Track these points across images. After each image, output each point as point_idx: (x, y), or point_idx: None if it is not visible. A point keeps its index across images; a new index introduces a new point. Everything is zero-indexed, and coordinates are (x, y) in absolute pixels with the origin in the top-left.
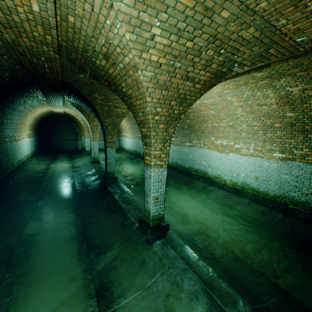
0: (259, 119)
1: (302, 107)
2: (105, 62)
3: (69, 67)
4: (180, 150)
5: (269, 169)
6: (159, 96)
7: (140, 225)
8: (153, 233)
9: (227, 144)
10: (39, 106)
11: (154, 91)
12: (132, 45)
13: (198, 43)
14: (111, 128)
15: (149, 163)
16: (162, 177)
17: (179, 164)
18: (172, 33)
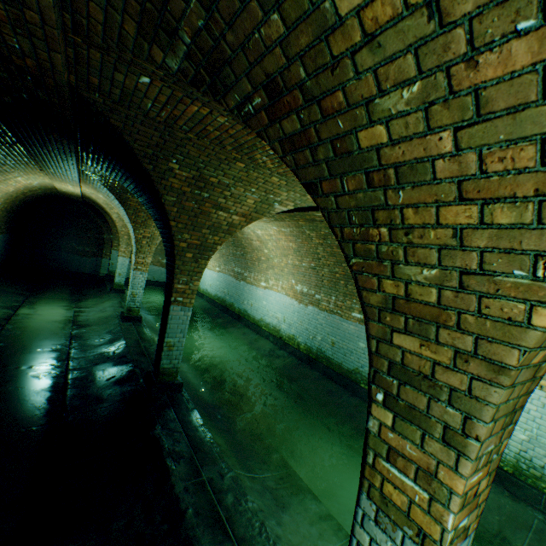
0: None
1: None
2: None
3: (98, 0)
4: (334, 325)
5: None
6: None
7: None
8: None
9: None
10: (16, 168)
11: None
12: None
13: None
14: (193, 256)
15: (418, 518)
16: None
17: (327, 355)
18: None
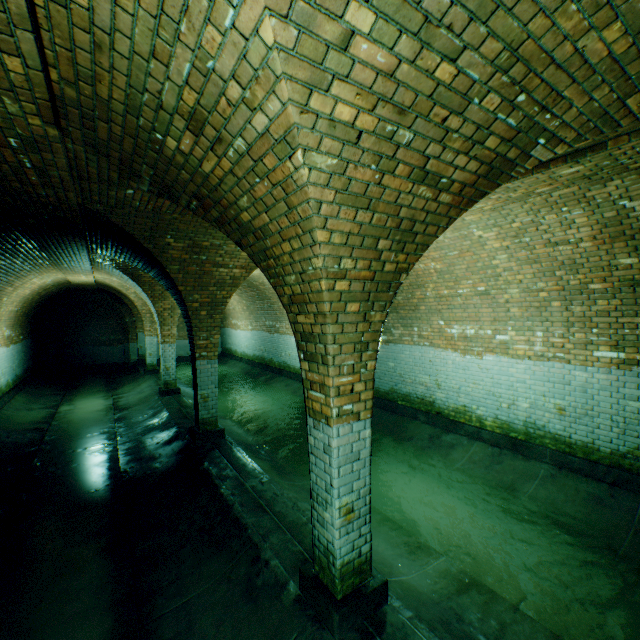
0: (551, 275)
1: None
2: (190, 139)
3: (93, 166)
4: None
5: (589, 388)
6: (348, 226)
7: (303, 590)
8: (347, 622)
9: (478, 334)
10: (32, 271)
11: (336, 214)
12: (283, 64)
13: (468, 70)
14: (207, 313)
15: (324, 411)
16: (360, 447)
17: None
18: (406, 29)
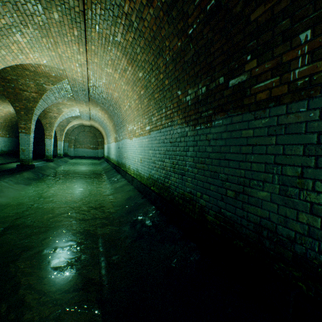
0: (134, 90)
1: (139, 61)
2: None
3: None
4: (119, 146)
5: (145, 147)
6: None
7: None
8: None
9: (132, 128)
10: None
11: None
12: None
13: None
14: (25, 113)
15: None
16: None
17: (118, 161)
18: None
